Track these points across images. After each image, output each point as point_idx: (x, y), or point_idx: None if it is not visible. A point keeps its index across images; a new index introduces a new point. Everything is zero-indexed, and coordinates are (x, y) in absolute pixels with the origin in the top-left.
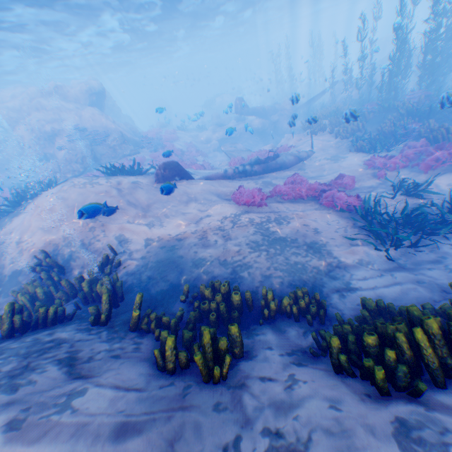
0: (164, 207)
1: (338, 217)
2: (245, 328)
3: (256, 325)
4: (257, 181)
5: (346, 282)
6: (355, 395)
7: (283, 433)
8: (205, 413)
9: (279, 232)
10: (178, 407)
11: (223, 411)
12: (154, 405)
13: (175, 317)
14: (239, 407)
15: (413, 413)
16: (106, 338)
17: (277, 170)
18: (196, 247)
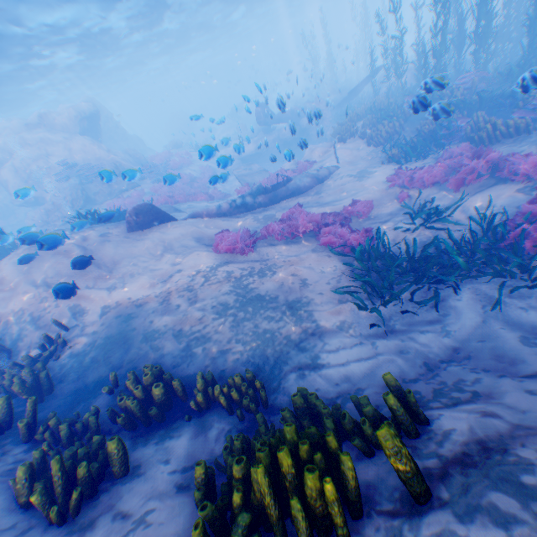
0: (132, 264)
1: (337, 261)
2: (167, 428)
3: (182, 423)
4: (258, 215)
5: (314, 356)
6: None
7: None
8: None
9: (258, 288)
10: None
11: None
12: None
13: (82, 420)
14: None
15: None
16: None
17: (288, 197)
18: (154, 316)
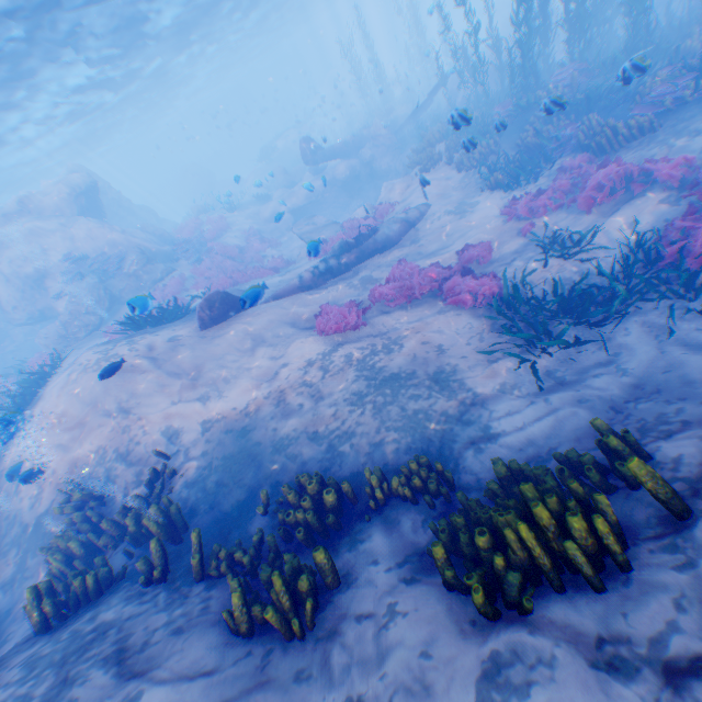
0: (220, 366)
1: (471, 318)
2: (350, 535)
3: (365, 526)
4: (351, 281)
5: (484, 426)
6: (457, 625)
7: (364, 701)
8: (284, 688)
9: (388, 366)
10: (253, 686)
11: (305, 680)
12: (224, 692)
13: (252, 545)
14: (324, 669)
15: (513, 641)
16: (164, 604)
17: (380, 253)
18: (275, 421)
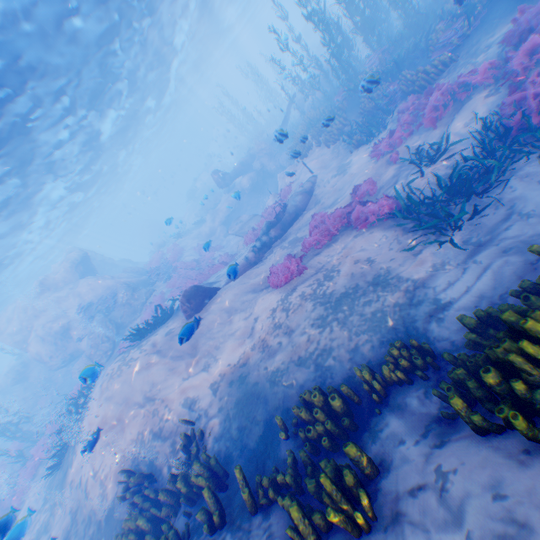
0: (209, 339)
1: (383, 232)
2: (366, 429)
3: (375, 417)
4: (282, 244)
5: (435, 301)
6: (513, 461)
7: None
8: None
9: (335, 289)
10: None
11: None
12: None
13: (288, 466)
14: None
15: None
16: None
17: (294, 219)
18: (265, 362)
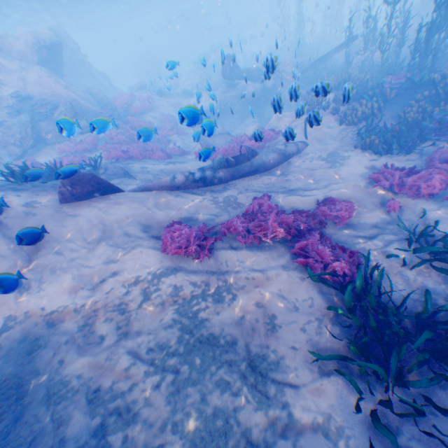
0: (56, 253)
1: (313, 291)
2: None
3: None
4: (217, 195)
5: None
6: None
7: None
8: None
9: (211, 322)
10: None
11: None
12: None
13: None
14: None
15: None
16: None
17: (251, 174)
18: (68, 353)
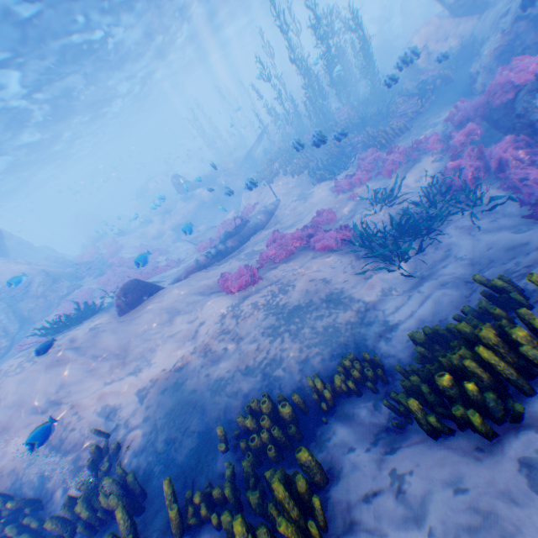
0: (144, 340)
1: (339, 256)
2: (313, 439)
3: (323, 428)
4: (238, 255)
5: (383, 322)
6: (468, 458)
7: None
8: None
9: (290, 302)
10: None
11: None
12: None
13: (226, 480)
14: None
15: (529, 444)
16: None
17: (253, 234)
18: (208, 369)
